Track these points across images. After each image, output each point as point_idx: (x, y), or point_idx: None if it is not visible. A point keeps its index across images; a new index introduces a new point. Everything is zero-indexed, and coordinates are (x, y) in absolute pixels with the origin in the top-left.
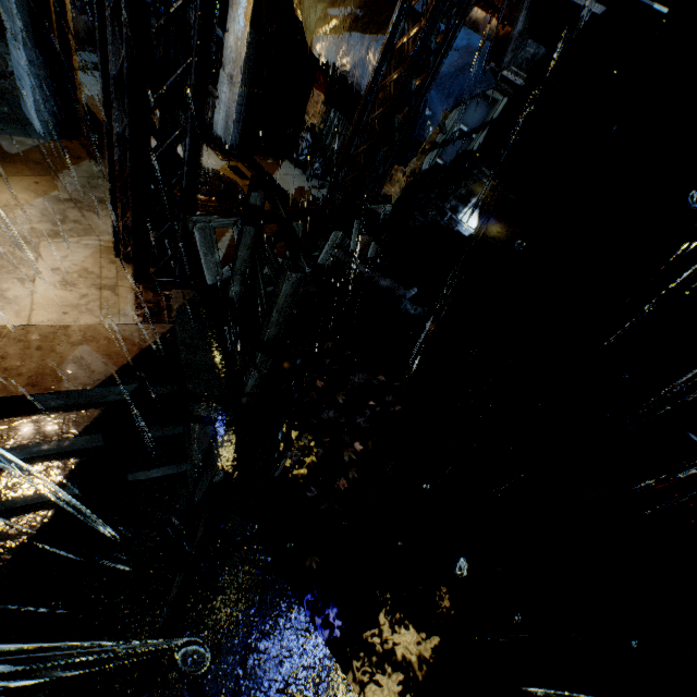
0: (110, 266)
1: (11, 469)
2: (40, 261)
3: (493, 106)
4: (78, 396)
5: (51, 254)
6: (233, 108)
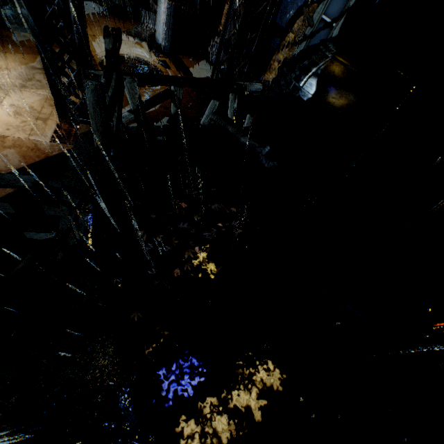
0: (49, 107)
1: None
2: (6, 100)
3: None
4: None
5: (15, 96)
6: (164, 18)
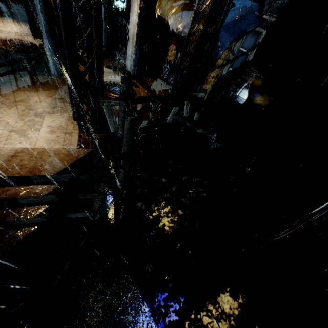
0: (71, 124)
1: (20, 207)
2: (44, 123)
3: (259, 35)
4: (48, 178)
5: (48, 120)
6: (133, 56)
